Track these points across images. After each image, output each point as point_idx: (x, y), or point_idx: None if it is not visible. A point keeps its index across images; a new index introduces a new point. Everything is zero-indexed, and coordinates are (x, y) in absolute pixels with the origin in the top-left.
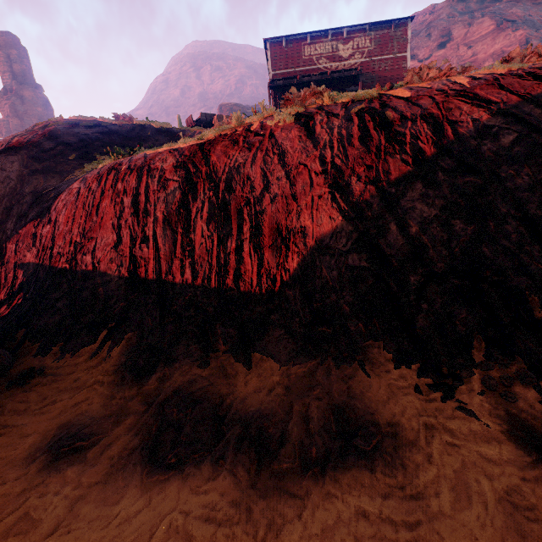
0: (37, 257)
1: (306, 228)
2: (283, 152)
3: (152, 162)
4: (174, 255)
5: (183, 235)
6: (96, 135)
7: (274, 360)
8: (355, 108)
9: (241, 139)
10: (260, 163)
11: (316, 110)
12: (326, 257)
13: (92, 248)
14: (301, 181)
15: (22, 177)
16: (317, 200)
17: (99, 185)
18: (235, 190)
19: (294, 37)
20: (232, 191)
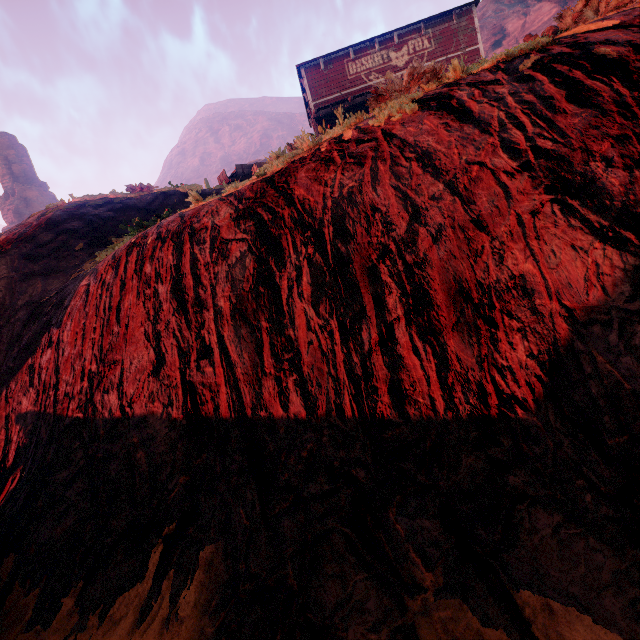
0: (37, 404)
1: (527, 277)
2: (426, 154)
3: (196, 219)
4: (262, 370)
5: (271, 333)
6: (108, 214)
7: (592, 616)
8: (524, 64)
9: (335, 154)
10: (388, 179)
11: (445, 89)
12: (593, 328)
13: (117, 379)
14: (483, 193)
15: (12, 285)
16: (530, 220)
17: (116, 275)
18: (355, 234)
19: (333, 56)
20: (349, 238)
